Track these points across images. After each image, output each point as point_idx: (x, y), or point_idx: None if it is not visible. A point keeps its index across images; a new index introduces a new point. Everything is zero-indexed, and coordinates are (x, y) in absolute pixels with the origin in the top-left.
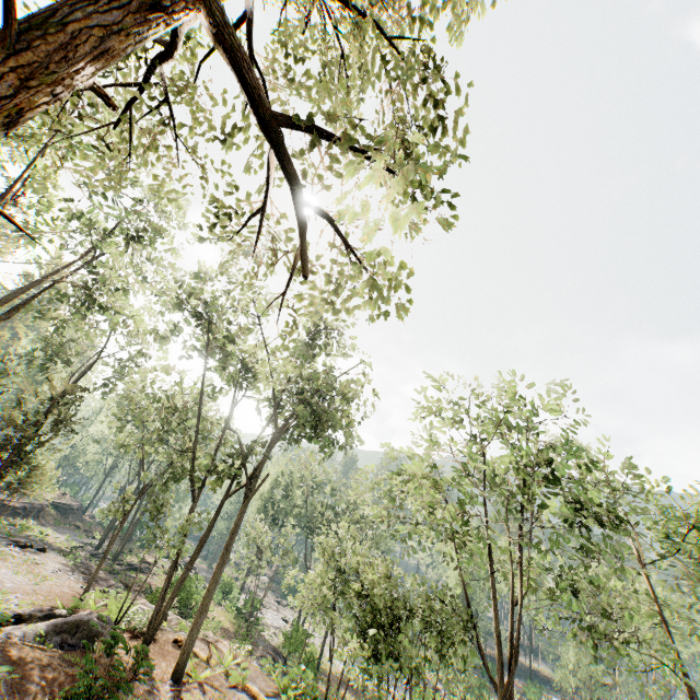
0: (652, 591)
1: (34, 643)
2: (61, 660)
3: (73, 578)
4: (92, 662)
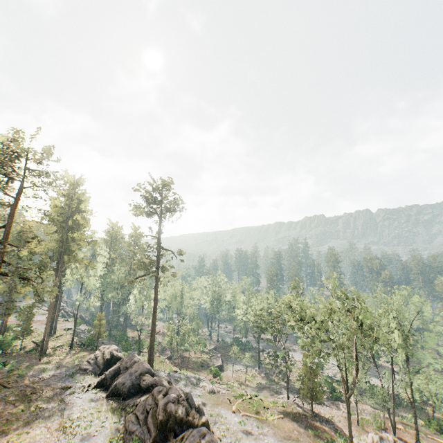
0: None
1: None
2: None
3: (325, 407)
4: None
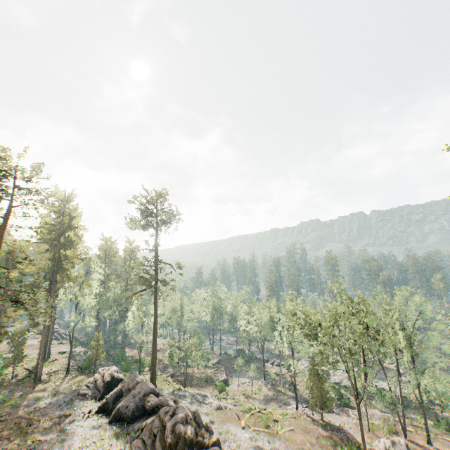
0: None
1: None
2: None
3: (335, 415)
4: None
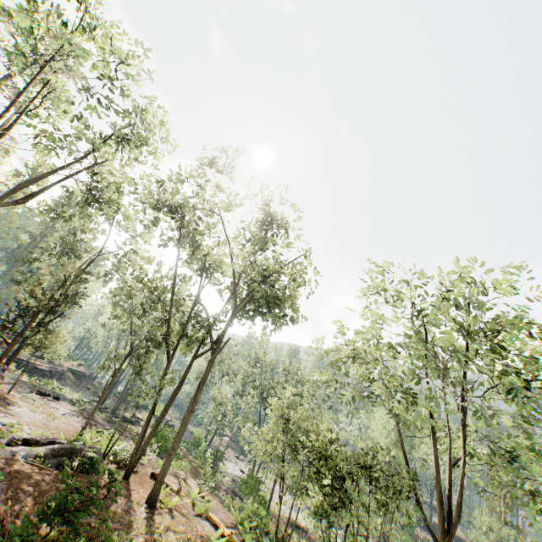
0: None
1: (34, 462)
2: (55, 478)
3: (77, 420)
4: (68, 476)
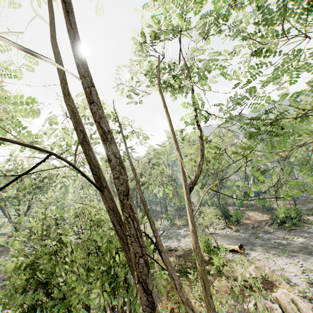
0: None
1: None
2: None
3: None
4: None
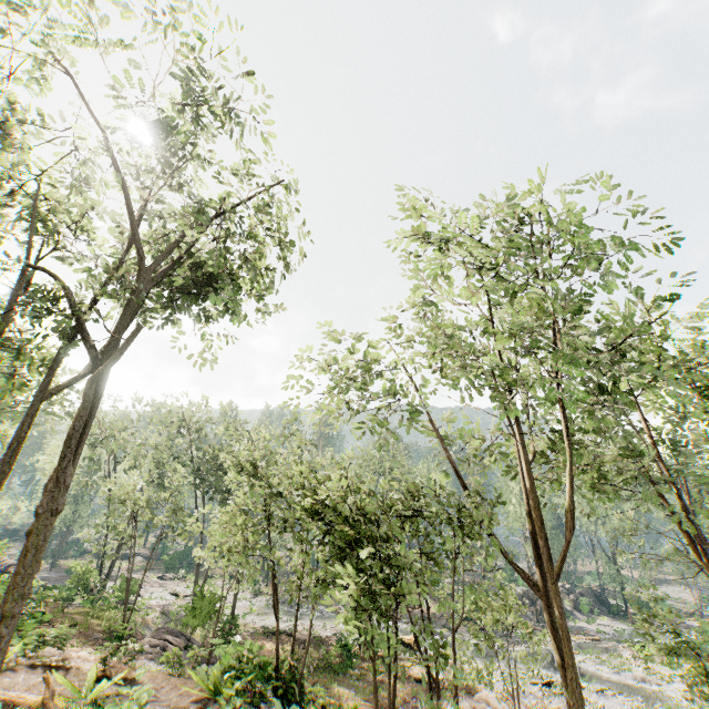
0: (646, 424)
1: None
2: None
3: None
4: None
